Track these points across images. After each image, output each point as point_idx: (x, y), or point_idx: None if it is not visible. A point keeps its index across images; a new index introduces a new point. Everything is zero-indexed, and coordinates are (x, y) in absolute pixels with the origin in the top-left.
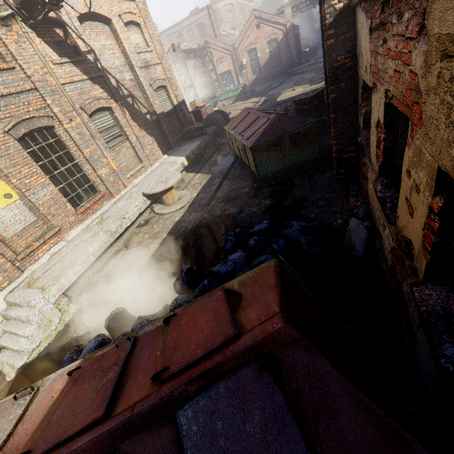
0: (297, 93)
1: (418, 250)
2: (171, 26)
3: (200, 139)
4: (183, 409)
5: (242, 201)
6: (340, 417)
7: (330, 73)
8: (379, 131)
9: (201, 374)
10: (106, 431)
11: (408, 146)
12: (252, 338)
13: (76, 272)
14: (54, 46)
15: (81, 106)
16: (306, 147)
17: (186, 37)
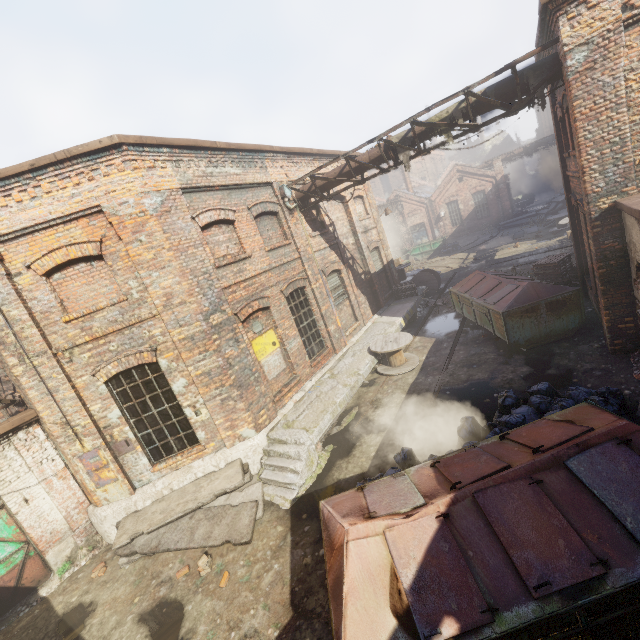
0: (522, 251)
1: None
2: None
3: (412, 299)
4: (569, 461)
5: (491, 367)
6: None
7: (598, 253)
8: None
9: (575, 444)
10: (521, 467)
11: None
12: (606, 428)
13: (329, 419)
14: (310, 223)
15: (323, 269)
16: (564, 314)
17: None
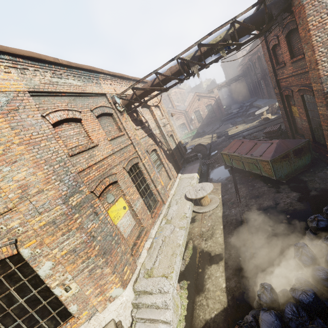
0: (241, 129)
1: None
2: None
3: (197, 161)
4: None
5: (270, 196)
6: None
7: None
8: None
9: None
10: None
11: None
12: None
13: (179, 260)
14: (134, 121)
15: (147, 150)
16: (303, 156)
17: None
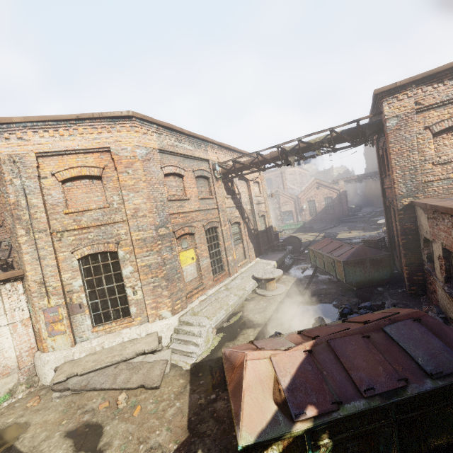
0: (354, 236)
1: None
2: None
3: (283, 252)
4: (385, 327)
5: (333, 296)
6: (450, 335)
7: (401, 230)
8: (440, 261)
9: (389, 319)
10: (356, 328)
11: None
12: (406, 312)
13: (223, 314)
14: (226, 190)
15: (230, 219)
16: (381, 269)
17: None
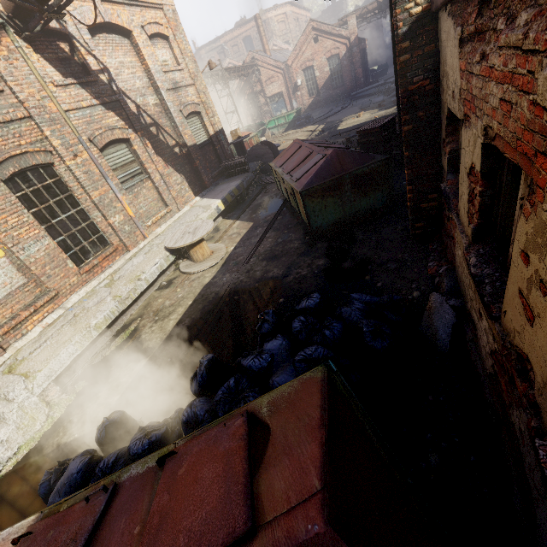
0: (363, 121)
1: (542, 380)
2: (212, 40)
3: (241, 177)
4: None
5: (290, 260)
6: None
7: (404, 98)
8: (473, 181)
9: None
10: None
11: (524, 215)
12: None
13: (72, 352)
14: (56, 64)
15: (89, 138)
16: (372, 191)
17: (231, 53)
